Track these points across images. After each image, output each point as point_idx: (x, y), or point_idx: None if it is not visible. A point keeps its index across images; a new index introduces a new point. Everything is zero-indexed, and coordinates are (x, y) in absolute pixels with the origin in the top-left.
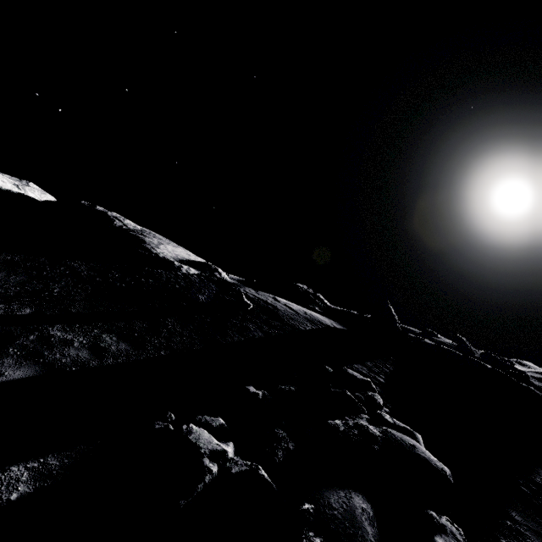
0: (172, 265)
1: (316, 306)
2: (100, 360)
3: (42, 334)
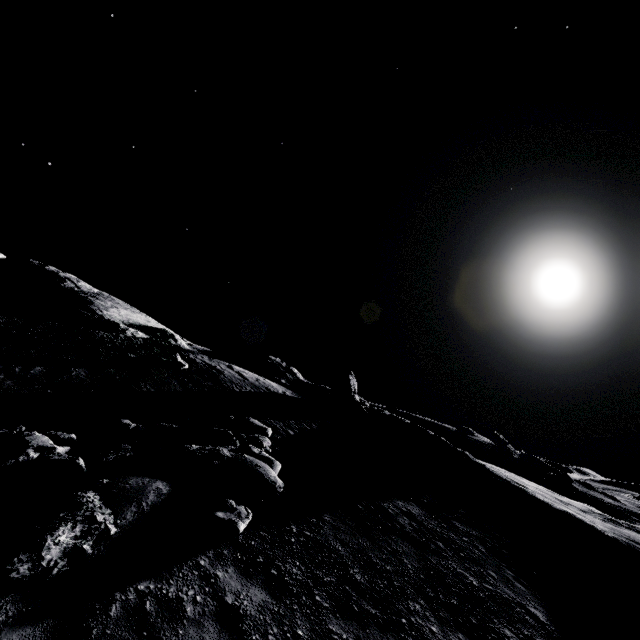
0: (116, 327)
1: (283, 379)
2: None
3: None
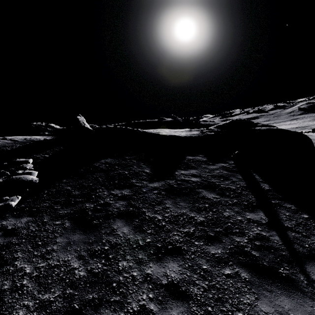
0: None
1: (46, 132)
2: None
3: None
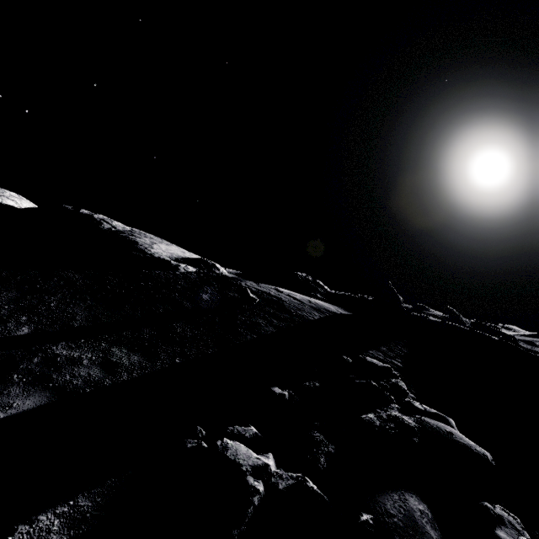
0: (169, 265)
1: (317, 294)
2: (114, 377)
3: (47, 355)
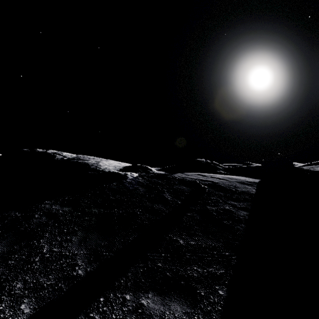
0: (119, 175)
1: (220, 170)
2: None
3: None
